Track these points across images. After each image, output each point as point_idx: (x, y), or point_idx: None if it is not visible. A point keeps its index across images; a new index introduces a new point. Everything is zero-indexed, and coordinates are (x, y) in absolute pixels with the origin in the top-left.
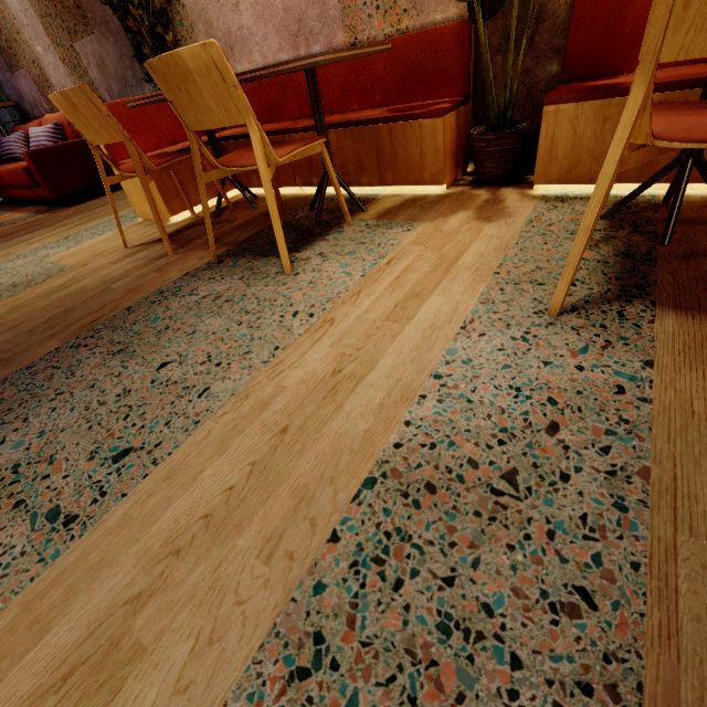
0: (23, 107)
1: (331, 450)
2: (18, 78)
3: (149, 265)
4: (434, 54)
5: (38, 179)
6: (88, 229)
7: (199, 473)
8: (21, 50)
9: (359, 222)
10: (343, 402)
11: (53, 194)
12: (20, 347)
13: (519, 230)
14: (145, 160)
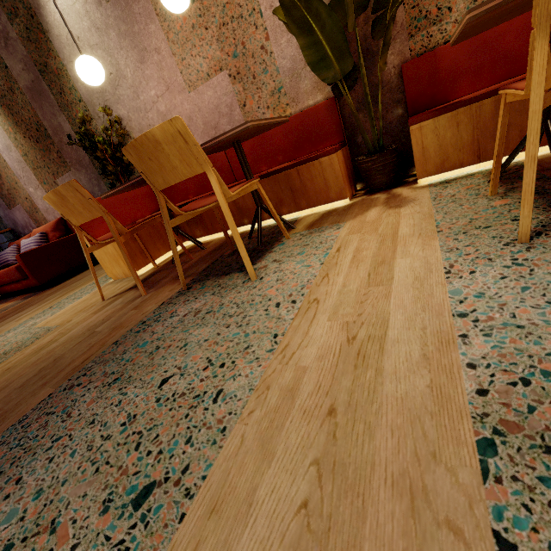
0: (17, 230)
1: (404, 418)
2: (14, 212)
3: (127, 306)
4: (314, 122)
5: (26, 273)
6: (69, 297)
7: (251, 494)
8: (18, 193)
9: (294, 235)
10: (379, 365)
11: (38, 281)
12: (11, 403)
13: (431, 204)
14: (119, 226)
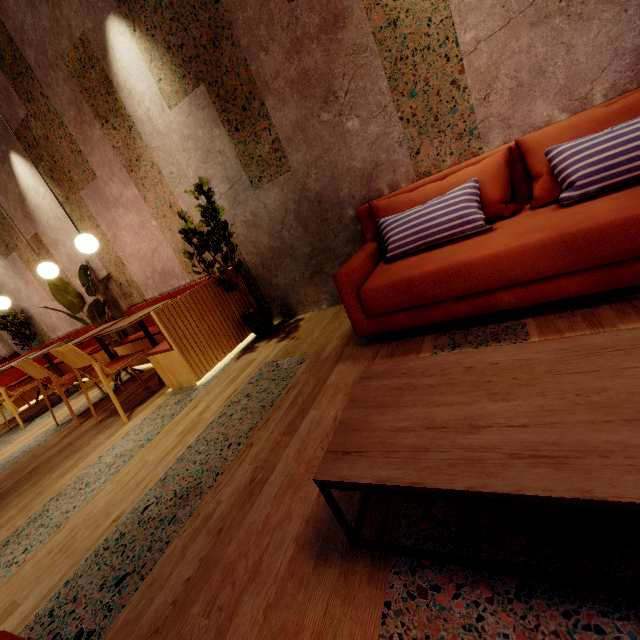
0: None
1: None
2: None
3: None
4: None
5: None
6: None
7: None
8: None
9: (71, 397)
10: None
11: None
12: None
13: (99, 392)
14: None
